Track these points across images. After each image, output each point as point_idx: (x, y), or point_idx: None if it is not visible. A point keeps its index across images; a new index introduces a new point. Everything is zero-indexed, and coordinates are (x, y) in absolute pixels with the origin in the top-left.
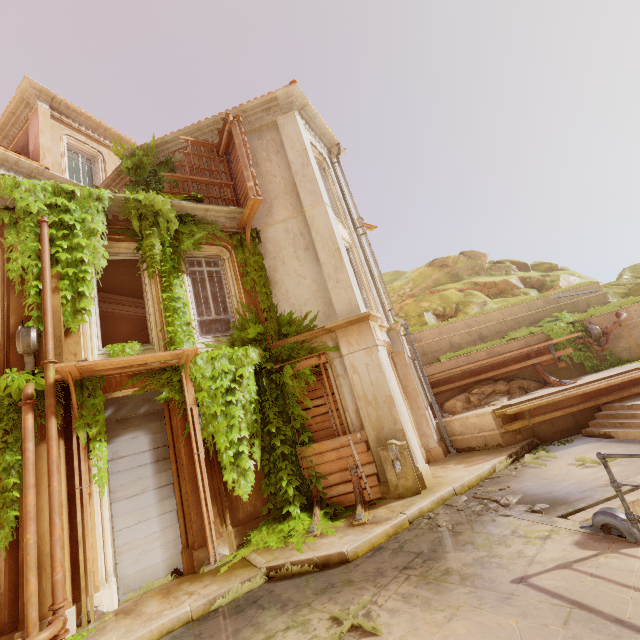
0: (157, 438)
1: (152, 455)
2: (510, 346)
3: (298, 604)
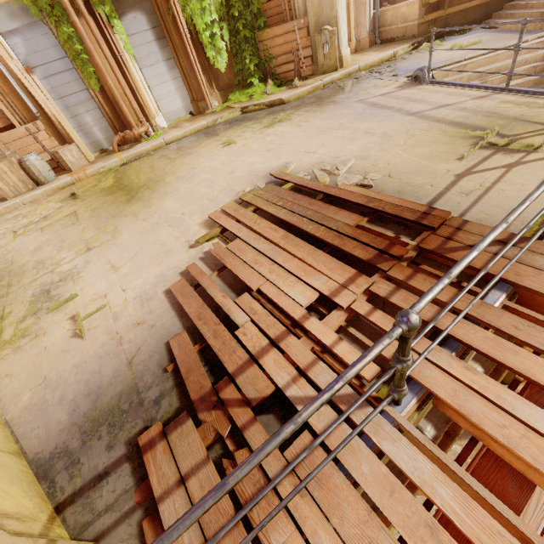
0: (151, 19)
1: (153, 34)
2: None
3: (258, 118)
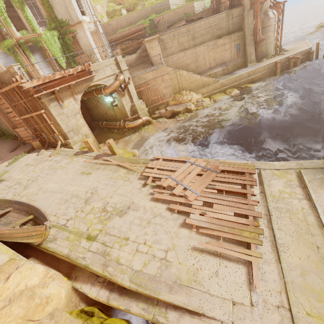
0: (42, 55)
1: (42, 59)
2: (134, 28)
3: None
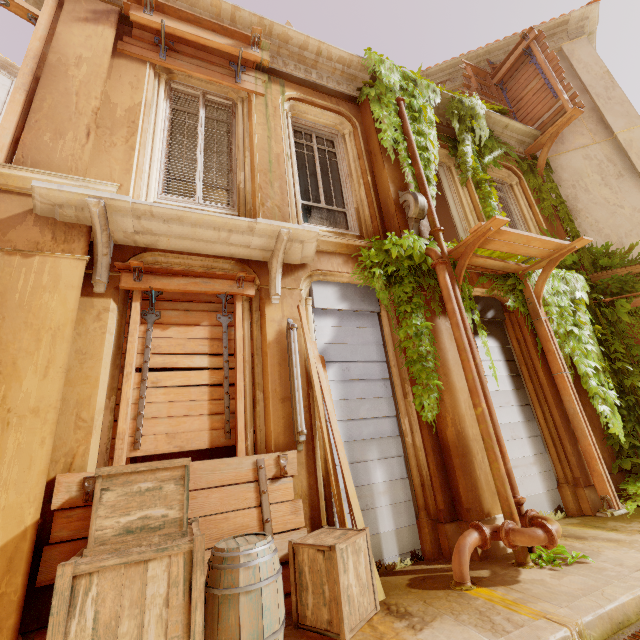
0: (504, 350)
1: (504, 367)
2: None
3: None
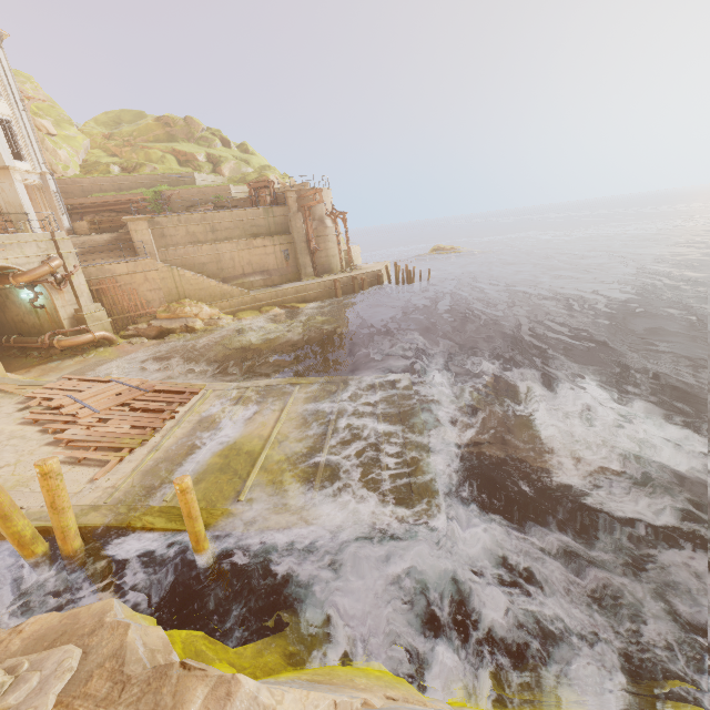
0: None
1: None
2: (126, 196)
3: None
